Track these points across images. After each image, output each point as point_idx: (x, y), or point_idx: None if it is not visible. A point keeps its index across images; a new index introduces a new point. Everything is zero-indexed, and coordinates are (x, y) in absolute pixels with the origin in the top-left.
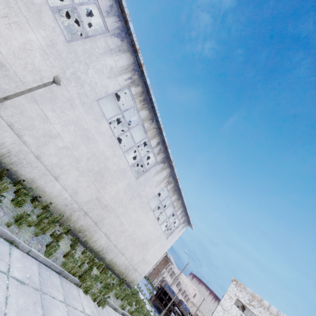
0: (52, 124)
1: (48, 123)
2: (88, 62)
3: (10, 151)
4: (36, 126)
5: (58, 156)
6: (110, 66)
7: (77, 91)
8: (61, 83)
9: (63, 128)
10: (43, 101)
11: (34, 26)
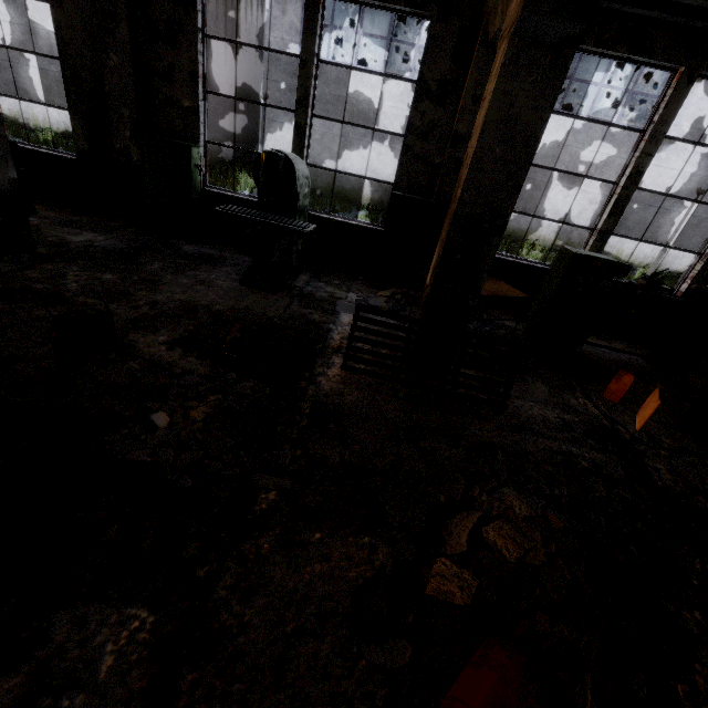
0: (675, 211)
1: (671, 213)
2: (676, 121)
3: (653, 258)
4: (662, 224)
5: (698, 234)
6: (706, 92)
7: (681, 160)
8: (662, 169)
9: (688, 205)
10: (655, 199)
11: (614, 153)
